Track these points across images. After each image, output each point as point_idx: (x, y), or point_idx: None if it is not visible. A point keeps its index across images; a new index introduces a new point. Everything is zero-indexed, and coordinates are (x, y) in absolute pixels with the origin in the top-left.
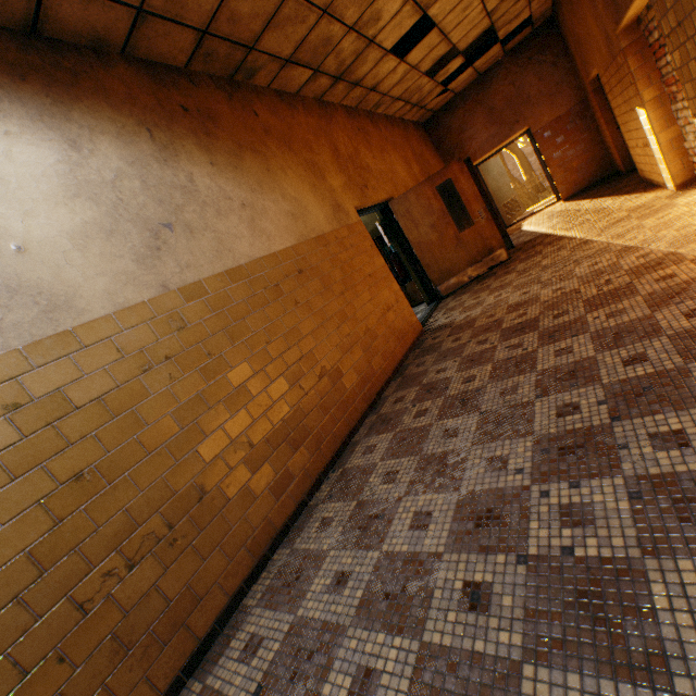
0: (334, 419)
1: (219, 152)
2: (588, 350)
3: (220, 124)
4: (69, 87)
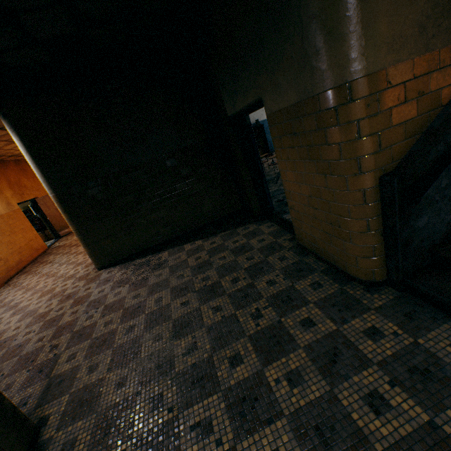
0: (5, 273)
1: None
2: (81, 248)
3: None
4: None
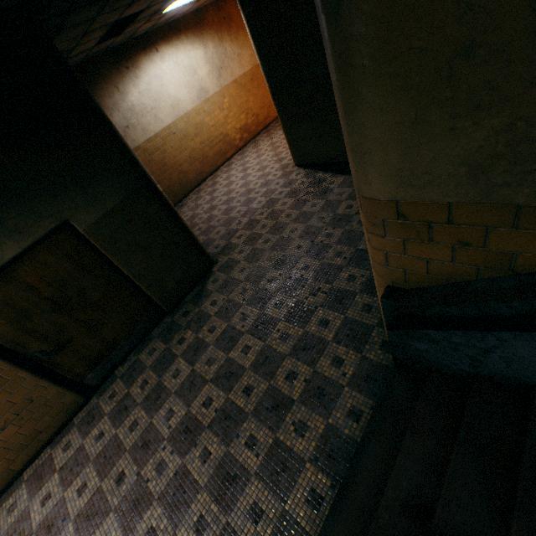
0: (255, 128)
1: (232, 35)
2: None
3: (233, 20)
4: (202, 27)
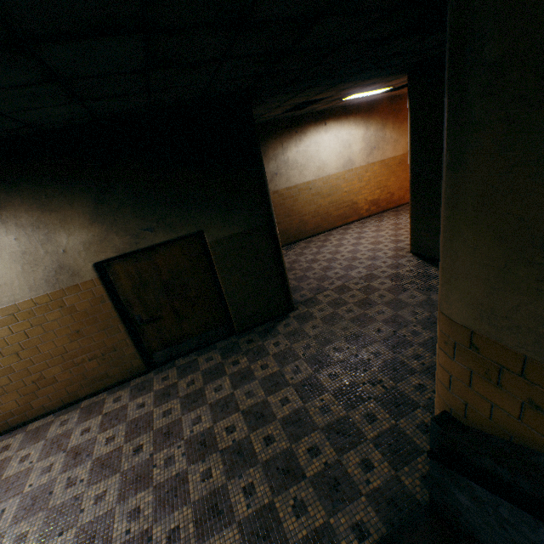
0: (385, 204)
1: (396, 124)
2: None
3: (401, 113)
4: (371, 113)
